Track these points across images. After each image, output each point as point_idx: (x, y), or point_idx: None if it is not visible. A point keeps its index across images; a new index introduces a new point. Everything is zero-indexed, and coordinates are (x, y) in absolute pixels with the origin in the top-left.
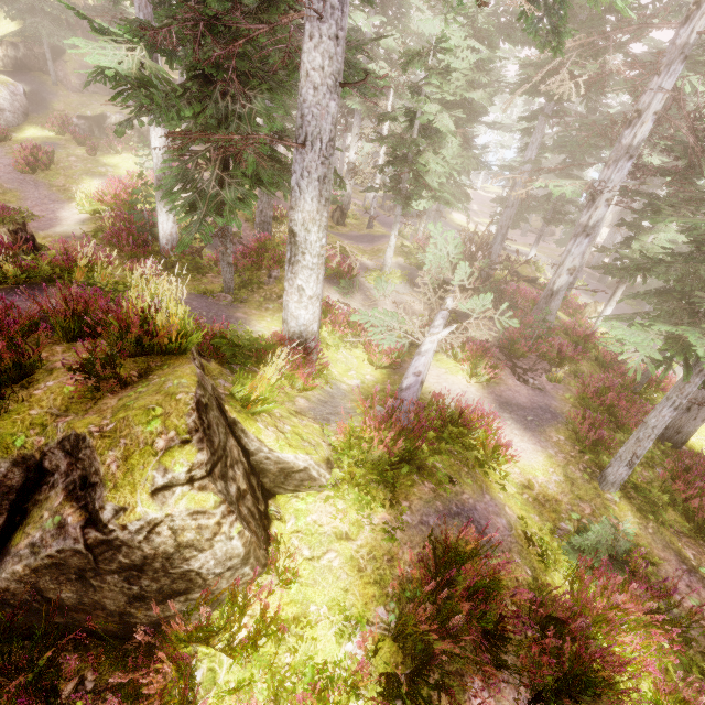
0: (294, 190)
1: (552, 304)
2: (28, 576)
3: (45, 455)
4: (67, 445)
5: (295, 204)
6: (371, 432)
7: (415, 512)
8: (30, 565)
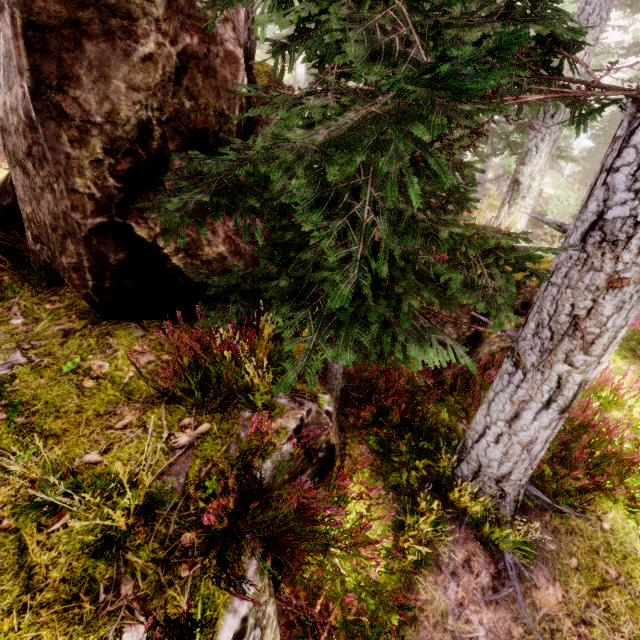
0: (529, 150)
1: None
2: (496, 353)
3: None
4: None
5: (527, 160)
6: None
7: None
8: (500, 346)
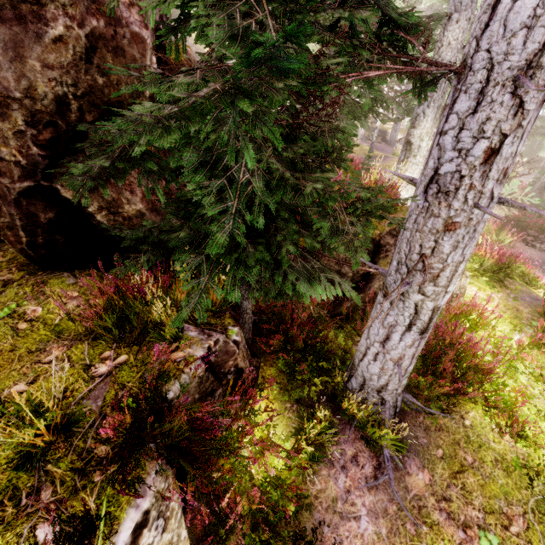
0: (418, 115)
1: (544, 194)
2: None
3: (381, 238)
4: (393, 233)
5: (416, 124)
6: (472, 256)
7: (517, 294)
8: None
